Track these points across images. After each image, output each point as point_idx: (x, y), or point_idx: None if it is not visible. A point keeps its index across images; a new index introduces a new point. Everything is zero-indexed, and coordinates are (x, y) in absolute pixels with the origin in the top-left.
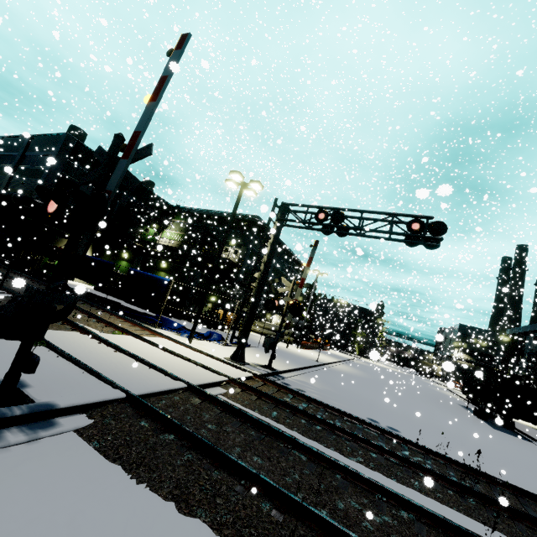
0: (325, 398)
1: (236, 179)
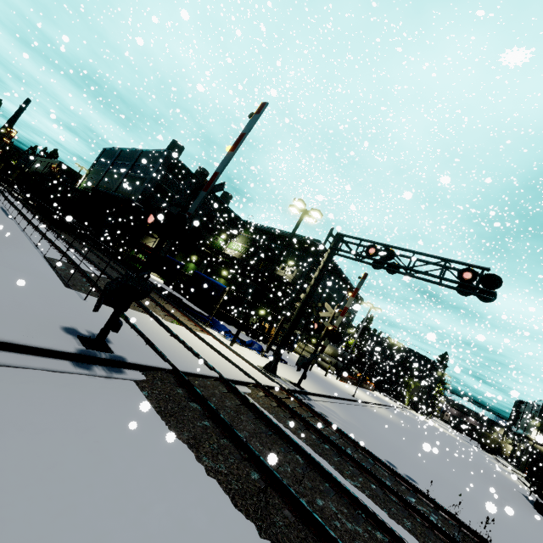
0: (347, 429)
1: (298, 205)
